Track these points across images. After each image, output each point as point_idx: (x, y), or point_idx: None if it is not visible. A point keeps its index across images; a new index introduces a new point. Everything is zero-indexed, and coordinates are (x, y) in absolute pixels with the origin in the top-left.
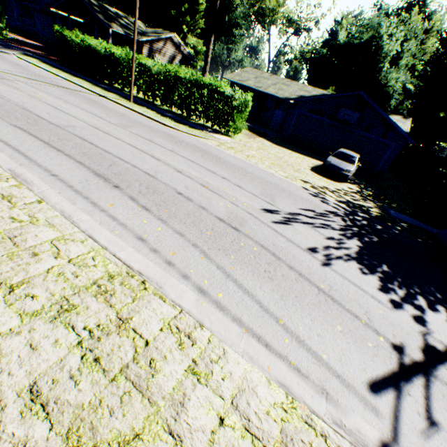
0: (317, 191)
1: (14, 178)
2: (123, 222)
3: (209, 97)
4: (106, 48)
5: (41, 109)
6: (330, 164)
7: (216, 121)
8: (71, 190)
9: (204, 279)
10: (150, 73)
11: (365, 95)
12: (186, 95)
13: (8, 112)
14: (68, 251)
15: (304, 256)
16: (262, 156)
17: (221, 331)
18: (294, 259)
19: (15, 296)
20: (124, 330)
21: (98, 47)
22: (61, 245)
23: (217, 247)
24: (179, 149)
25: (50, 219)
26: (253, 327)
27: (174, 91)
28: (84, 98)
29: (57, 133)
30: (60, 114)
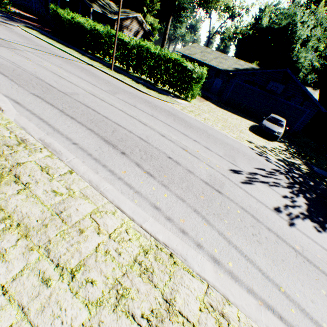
0: (260, 151)
1: (45, 148)
2: (137, 190)
3: (173, 69)
4: (91, 25)
5: (49, 77)
6: (265, 127)
7: (177, 88)
8: (91, 158)
9: (213, 247)
10: (126, 47)
11: (290, 72)
12: (154, 66)
13: (26, 80)
14: (105, 225)
15: (273, 216)
16: (214, 119)
17: (243, 305)
18: (268, 220)
19: (77, 282)
20: (173, 314)
21: (85, 24)
22: (99, 219)
23: (212, 212)
24: (156, 113)
25: (83, 190)
26: (264, 297)
27: (145, 63)
28: (77, 66)
29: (66, 100)
30: (64, 82)
